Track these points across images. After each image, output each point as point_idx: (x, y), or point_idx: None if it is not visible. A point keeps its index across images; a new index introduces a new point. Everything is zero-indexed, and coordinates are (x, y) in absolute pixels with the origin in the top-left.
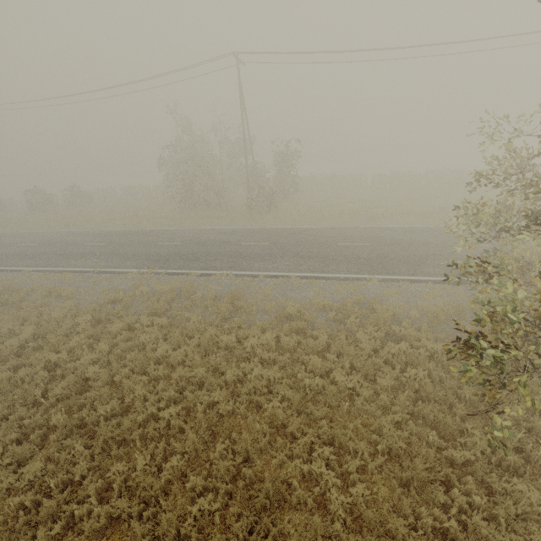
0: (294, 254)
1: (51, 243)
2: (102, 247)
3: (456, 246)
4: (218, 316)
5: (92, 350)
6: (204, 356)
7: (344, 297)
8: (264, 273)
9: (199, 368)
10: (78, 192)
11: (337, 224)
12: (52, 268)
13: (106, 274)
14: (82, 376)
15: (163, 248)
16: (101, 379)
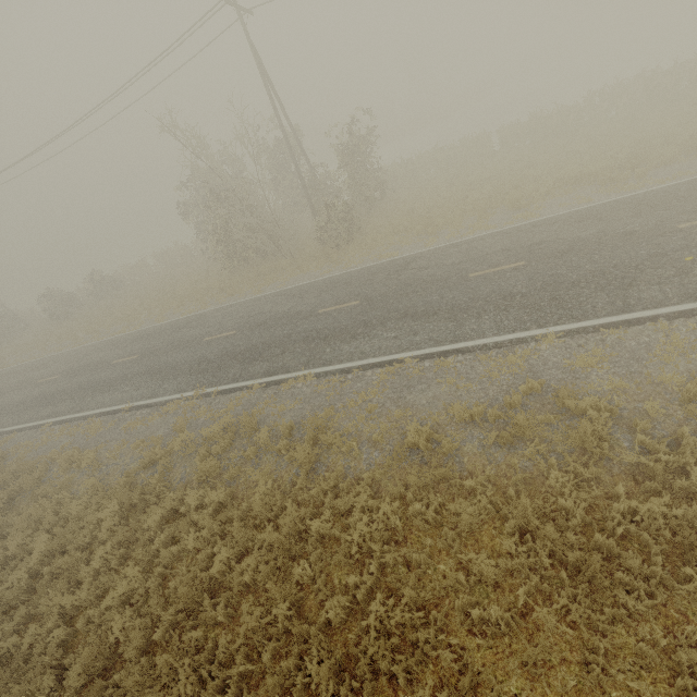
0: (402, 314)
1: (74, 371)
2: (134, 363)
3: (691, 227)
4: (299, 470)
5: (128, 564)
6: (287, 561)
7: (503, 385)
8: (359, 363)
9: (278, 605)
10: (100, 280)
11: (460, 235)
12: (75, 414)
13: (141, 410)
14: (105, 641)
15: (211, 347)
16: (132, 645)
